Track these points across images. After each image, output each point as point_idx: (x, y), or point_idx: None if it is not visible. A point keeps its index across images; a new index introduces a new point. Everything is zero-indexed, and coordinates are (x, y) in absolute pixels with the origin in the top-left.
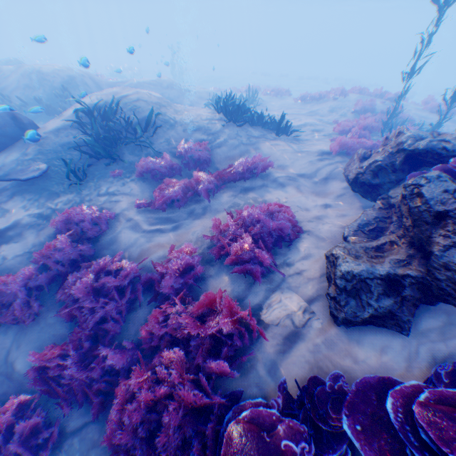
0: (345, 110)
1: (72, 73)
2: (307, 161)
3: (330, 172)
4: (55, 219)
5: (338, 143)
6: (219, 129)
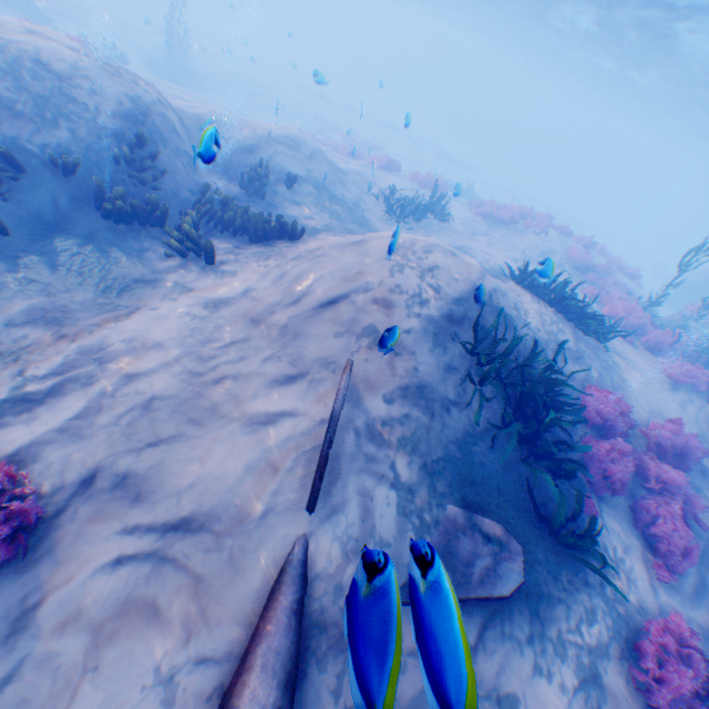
0: (555, 256)
1: (131, 87)
2: (675, 404)
3: (708, 426)
4: (663, 698)
5: (685, 373)
6: (576, 346)
